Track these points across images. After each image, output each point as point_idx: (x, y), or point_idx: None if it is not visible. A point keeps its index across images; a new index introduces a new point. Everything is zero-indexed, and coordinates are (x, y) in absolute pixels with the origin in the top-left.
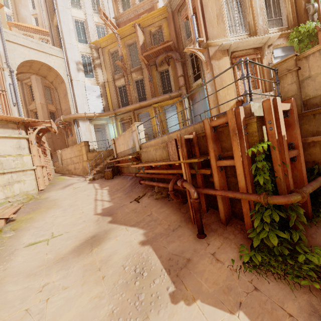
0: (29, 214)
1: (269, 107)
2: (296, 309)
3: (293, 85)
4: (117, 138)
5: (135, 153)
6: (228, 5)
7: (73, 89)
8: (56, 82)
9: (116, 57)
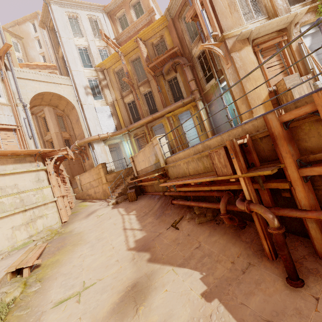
0: (54, 256)
1: None
2: None
3: None
4: (136, 155)
5: (159, 169)
6: None
7: (84, 113)
8: (68, 109)
9: (121, 75)
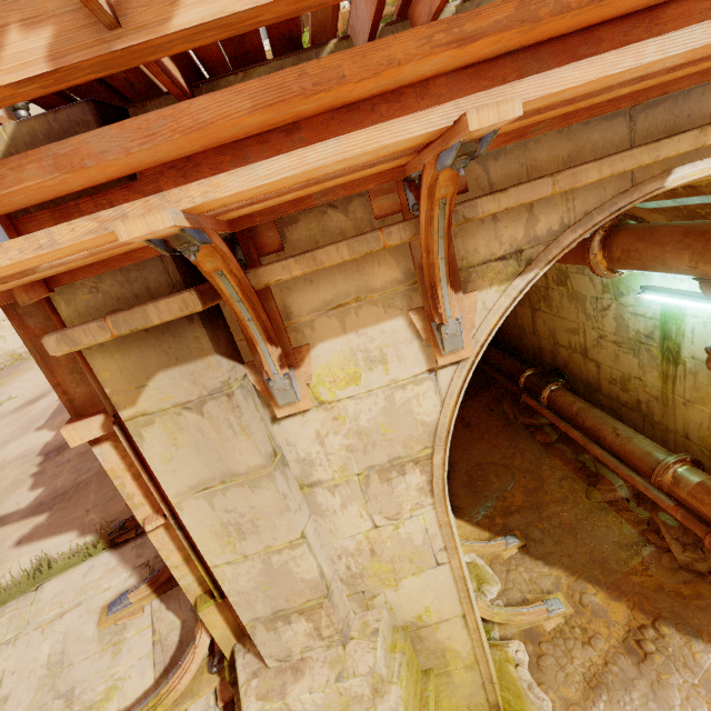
0: (1, 380)
1: None
2: None
3: None
4: None
5: None
6: None
7: None
8: None
9: None
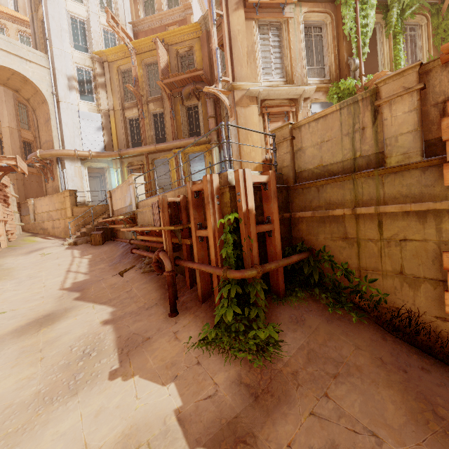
0: None
1: (238, 178)
2: (223, 378)
3: (287, 155)
4: (114, 190)
5: (131, 213)
6: (264, 42)
7: (60, 113)
8: (35, 100)
9: (128, 78)
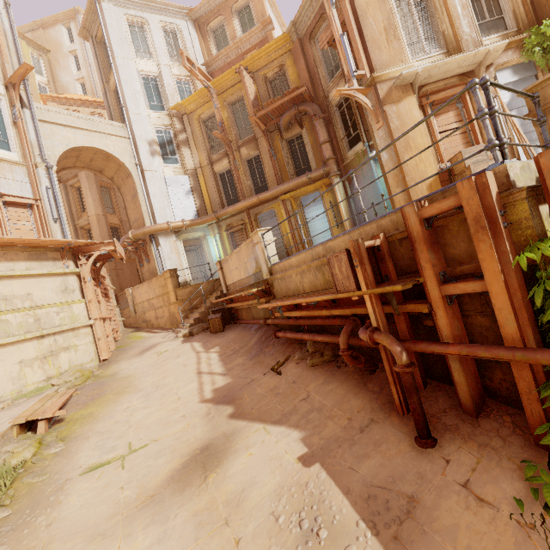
0: (86, 408)
1: None
2: None
3: None
4: (226, 259)
5: (261, 283)
6: (403, 10)
7: (146, 185)
8: (119, 176)
9: (211, 126)
